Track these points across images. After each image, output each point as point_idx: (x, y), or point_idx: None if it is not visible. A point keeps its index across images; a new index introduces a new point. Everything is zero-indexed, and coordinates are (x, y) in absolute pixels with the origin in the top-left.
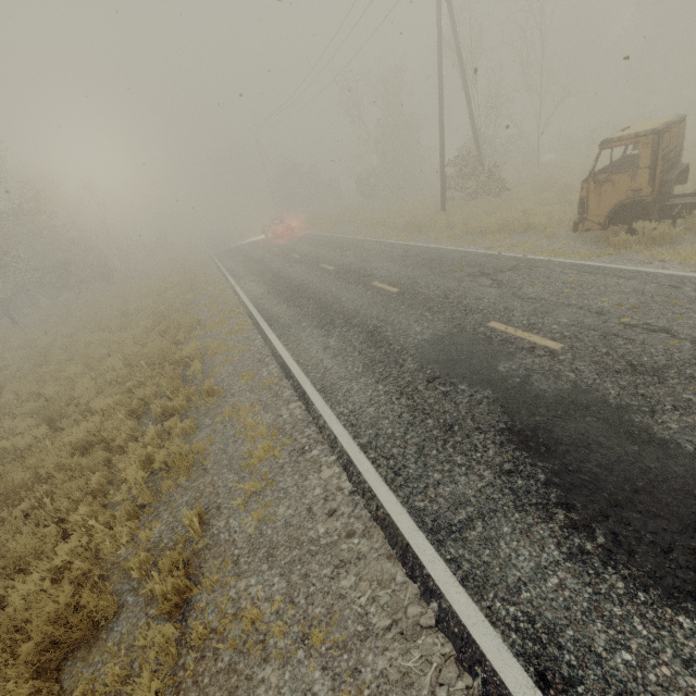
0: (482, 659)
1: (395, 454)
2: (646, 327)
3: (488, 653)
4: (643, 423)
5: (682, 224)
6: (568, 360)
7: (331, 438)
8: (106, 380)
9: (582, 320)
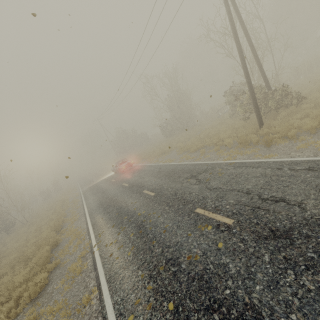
0: None
1: None
2: None
3: None
4: None
5: None
6: None
7: None
8: None
9: None
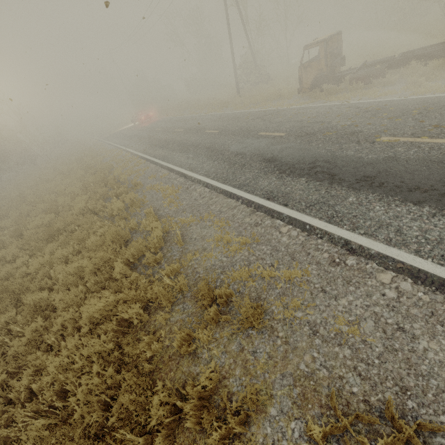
0: (253, 202)
1: (224, 176)
2: (315, 122)
3: (255, 200)
4: (305, 146)
5: (345, 86)
6: (286, 137)
7: (198, 181)
8: (74, 194)
9: (294, 125)
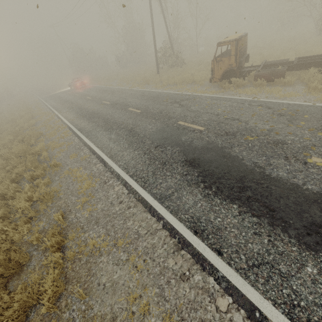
0: (177, 232)
1: (144, 176)
2: (232, 119)
3: (179, 230)
4: (228, 151)
5: (247, 79)
6: (206, 133)
7: (117, 175)
8: None
9: (211, 118)
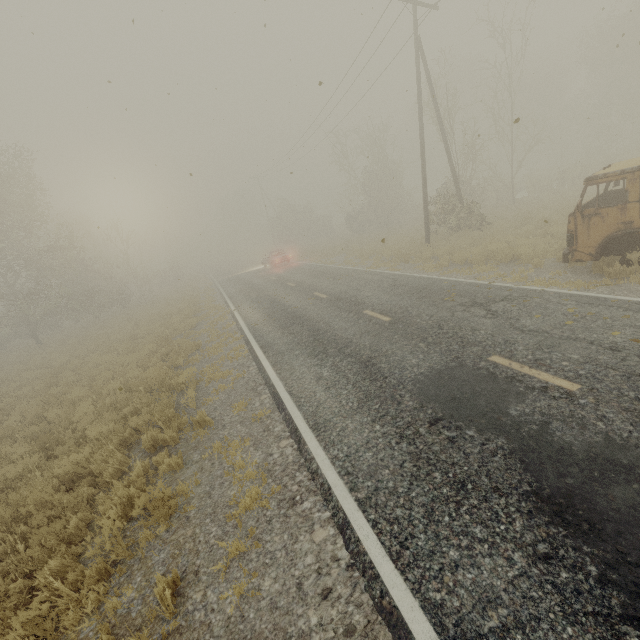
0: None
1: (399, 516)
2: None
3: None
4: None
5: None
6: (590, 405)
7: (324, 488)
8: (104, 405)
9: (595, 356)
